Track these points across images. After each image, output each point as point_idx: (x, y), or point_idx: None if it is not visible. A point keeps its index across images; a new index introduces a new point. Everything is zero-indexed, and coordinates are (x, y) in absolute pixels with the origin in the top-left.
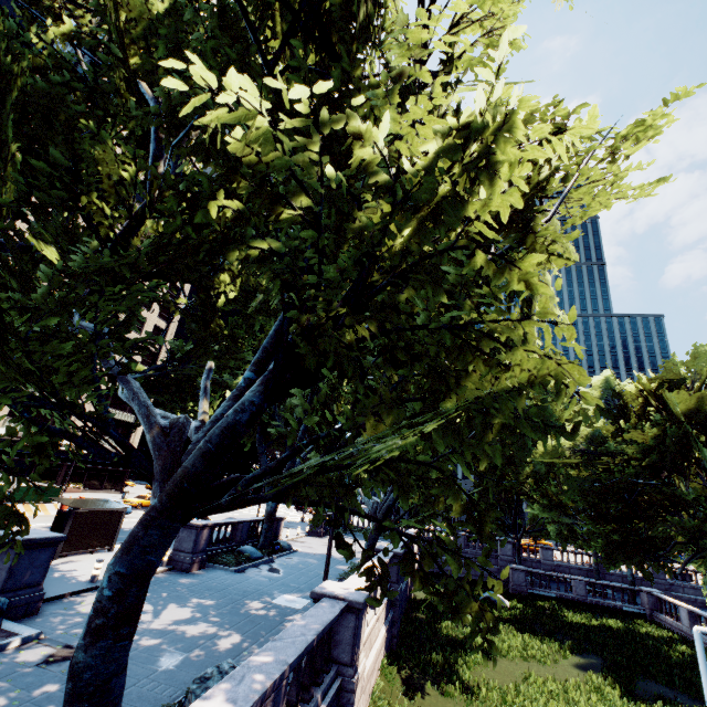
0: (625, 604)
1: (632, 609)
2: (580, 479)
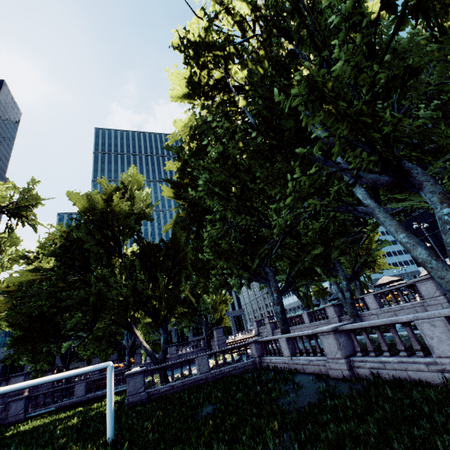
0: (117, 387)
1: (121, 388)
2: (46, 292)
